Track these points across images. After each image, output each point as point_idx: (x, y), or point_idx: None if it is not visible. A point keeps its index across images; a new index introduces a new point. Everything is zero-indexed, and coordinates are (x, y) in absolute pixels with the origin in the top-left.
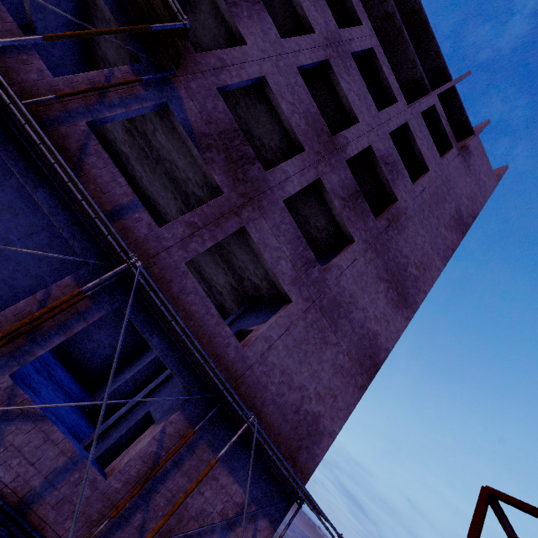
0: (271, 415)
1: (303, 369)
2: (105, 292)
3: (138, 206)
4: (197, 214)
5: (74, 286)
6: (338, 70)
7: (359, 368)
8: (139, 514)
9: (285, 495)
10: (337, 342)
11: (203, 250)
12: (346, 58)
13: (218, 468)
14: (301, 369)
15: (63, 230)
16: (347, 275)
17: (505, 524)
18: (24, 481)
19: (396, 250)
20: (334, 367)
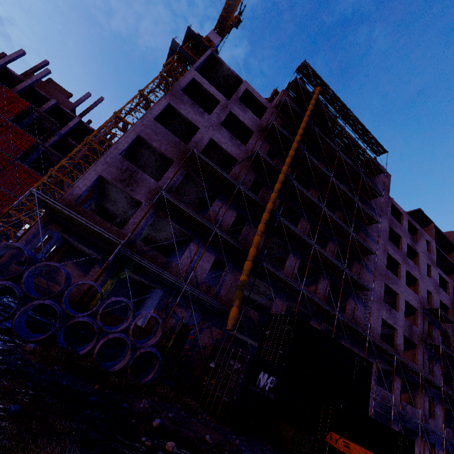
0: None
1: None
2: None
3: None
4: None
5: None
6: None
7: None
8: None
9: None
10: None
11: None
12: None
13: None
14: None
15: None
16: None
17: None
18: None
19: None
20: None
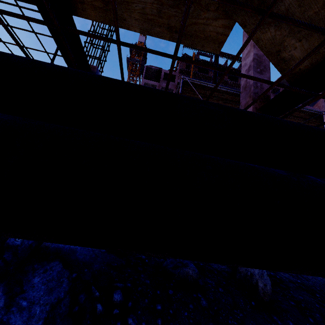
0: None
1: None
2: None
3: None
4: None
5: None
6: None
7: None
8: None
9: None
10: None
11: None
12: None
13: None
14: None
15: None
16: None
17: None
18: None
19: None
20: None
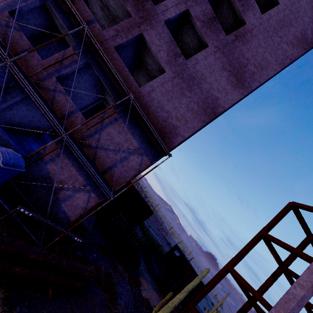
0: (152, 119)
1: (169, 104)
2: (83, 55)
3: (94, 21)
4: (119, 26)
5: (73, 51)
6: None
7: (203, 112)
8: (97, 135)
9: (156, 152)
10: (190, 96)
11: (121, 42)
12: None
13: (127, 131)
14: (168, 104)
15: (68, 29)
16: (201, 64)
17: (303, 225)
18: (62, 111)
19: (239, 54)
20: (187, 108)
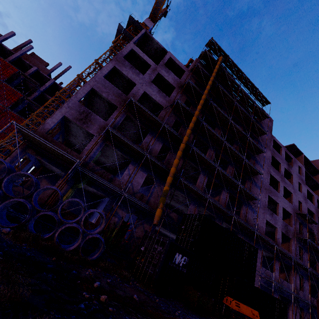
0: None
1: None
2: None
3: None
4: None
5: None
6: None
7: None
8: None
9: None
10: None
11: None
12: (318, 211)
13: None
14: None
15: None
16: None
17: None
18: None
19: None
20: None
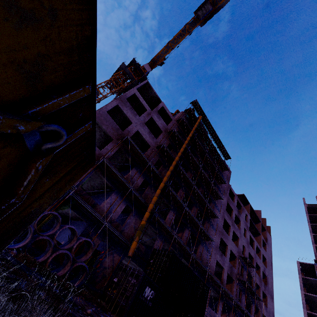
0: None
1: None
2: None
3: None
4: None
5: None
6: (256, 261)
7: None
8: None
9: None
10: None
11: None
12: (256, 255)
13: None
14: None
15: None
16: (268, 304)
17: None
18: None
19: (269, 288)
20: None
